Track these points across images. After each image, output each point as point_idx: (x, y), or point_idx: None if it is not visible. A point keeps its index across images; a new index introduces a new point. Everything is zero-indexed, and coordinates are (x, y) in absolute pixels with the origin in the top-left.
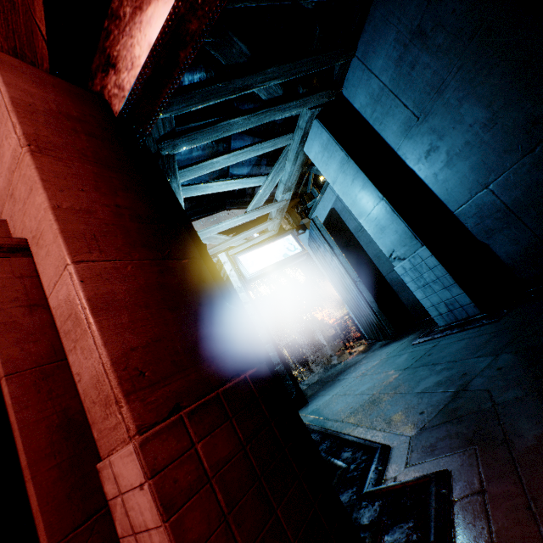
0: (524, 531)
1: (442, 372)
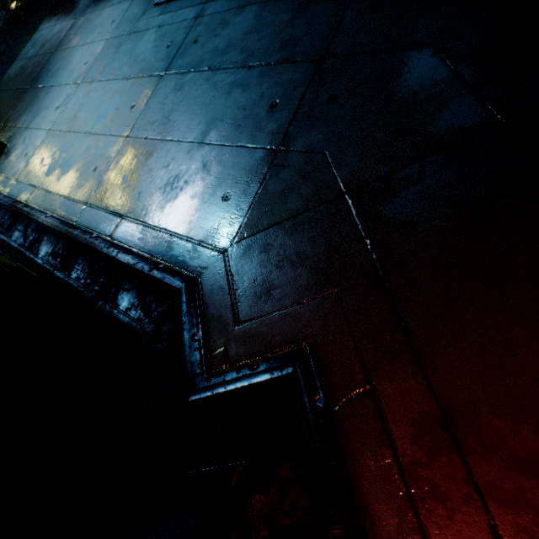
0: (448, 472)
1: (234, 95)
